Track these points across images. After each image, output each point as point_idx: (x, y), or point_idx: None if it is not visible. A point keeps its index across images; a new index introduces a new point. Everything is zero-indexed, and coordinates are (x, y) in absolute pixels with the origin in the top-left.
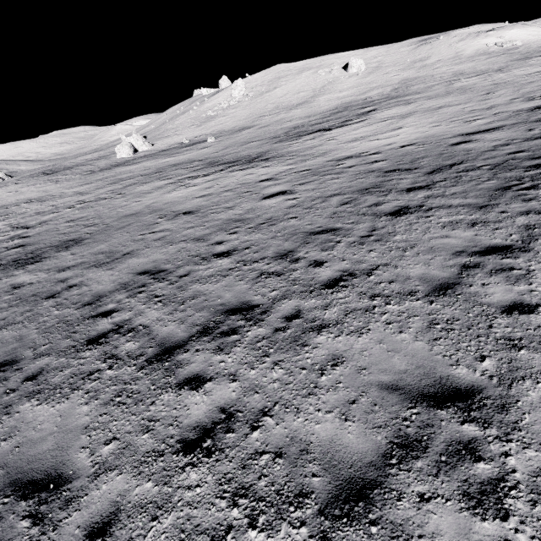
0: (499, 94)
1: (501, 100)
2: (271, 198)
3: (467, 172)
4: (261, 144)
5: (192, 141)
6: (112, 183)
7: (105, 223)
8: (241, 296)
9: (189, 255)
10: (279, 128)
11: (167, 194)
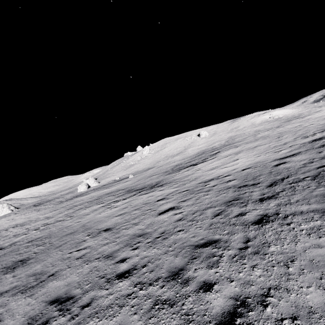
0: (285, 137)
1: (288, 139)
2: (164, 213)
3: (296, 182)
4: (158, 176)
5: (120, 178)
6: (69, 208)
7: (50, 242)
8: None
9: (97, 276)
10: (168, 167)
11: (98, 215)
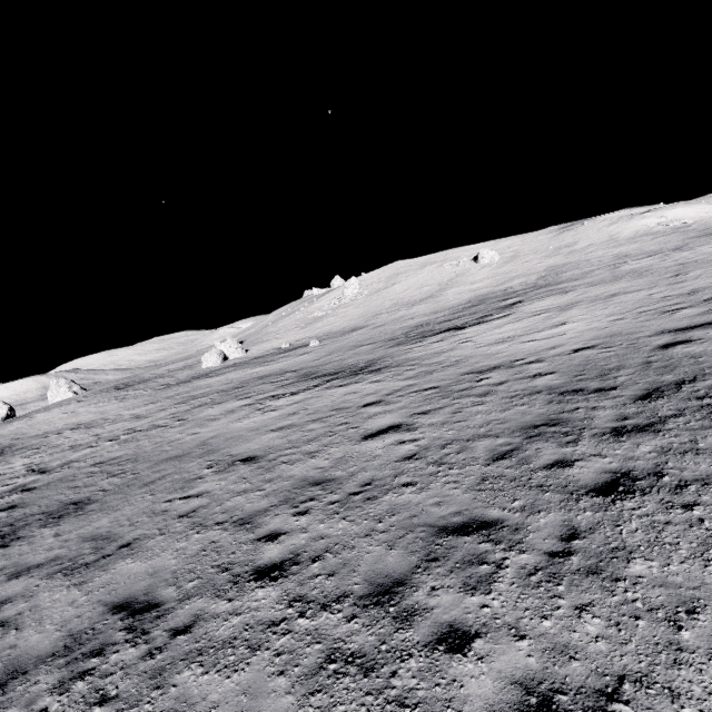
0: (694, 275)
1: (703, 282)
2: (377, 437)
3: None
4: (373, 348)
5: (292, 345)
6: (181, 402)
7: (135, 471)
8: None
9: (214, 565)
10: (398, 328)
11: (236, 423)
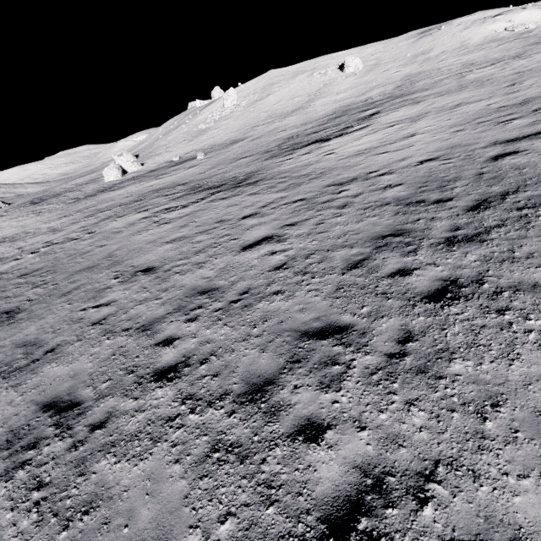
0: (528, 84)
1: (535, 91)
2: (253, 248)
3: (534, 207)
4: (251, 161)
5: (182, 159)
6: (89, 215)
7: (54, 282)
8: (166, 523)
9: (122, 368)
10: (272, 140)
11: (136, 236)
